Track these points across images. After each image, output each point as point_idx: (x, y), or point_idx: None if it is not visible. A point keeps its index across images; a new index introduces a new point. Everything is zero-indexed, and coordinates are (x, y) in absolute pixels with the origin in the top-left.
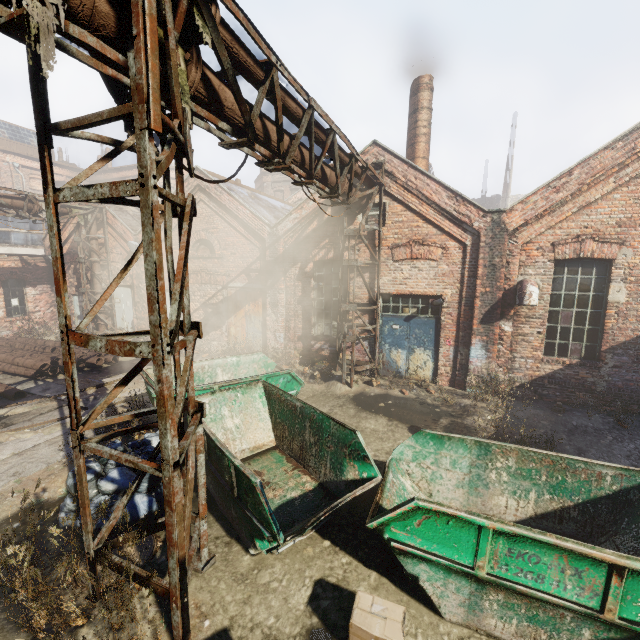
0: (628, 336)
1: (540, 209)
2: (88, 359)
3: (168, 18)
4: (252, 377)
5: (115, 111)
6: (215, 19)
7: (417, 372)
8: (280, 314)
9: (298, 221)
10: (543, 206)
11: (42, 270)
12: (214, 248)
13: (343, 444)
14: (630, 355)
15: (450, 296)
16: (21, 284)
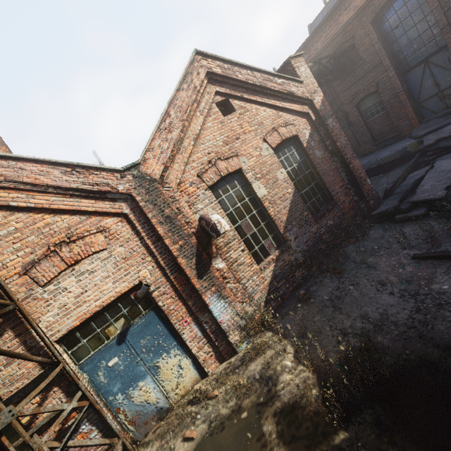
0: (285, 214)
1: (168, 150)
2: None
3: None
4: None
5: None
6: None
7: (180, 385)
8: None
9: None
10: (169, 147)
11: None
12: None
13: None
14: (295, 225)
15: (150, 275)
16: None
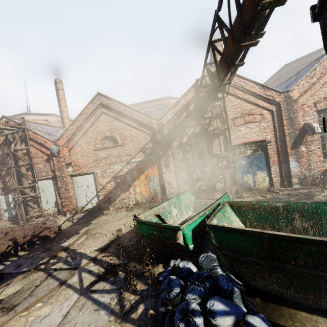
0: None
1: (306, 87)
2: (40, 233)
3: None
4: (218, 200)
5: None
6: None
7: (260, 185)
8: (172, 170)
9: (174, 114)
10: (307, 86)
11: None
12: (117, 140)
13: None
14: None
15: (270, 139)
16: None
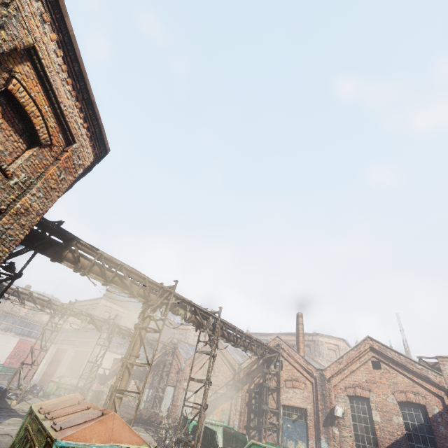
0: (388, 442)
1: (335, 370)
2: (152, 418)
3: (219, 328)
4: (219, 423)
5: (210, 341)
6: (226, 325)
7: None
8: (237, 410)
9: (249, 363)
10: (336, 369)
11: (140, 372)
12: (215, 371)
13: (242, 441)
14: None
15: (310, 409)
16: (131, 377)
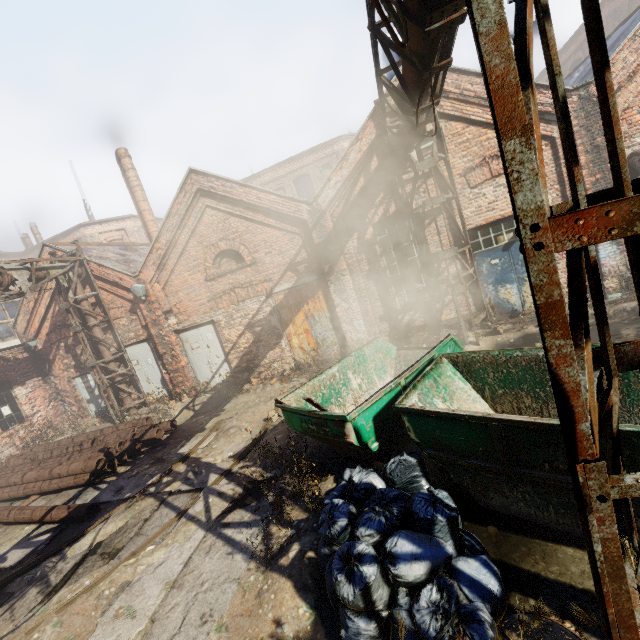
0: None
1: (632, 65)
2: (144, 436)
3: None
4: (428, 355)
5: None
6: None
7: None
8: (352, 299)
9: (341, 184)
10: (635, 60)
11: (25, 362)
12: (242, 255)
13: None
14: None
15: (551, 202)
16: (6, 387)
